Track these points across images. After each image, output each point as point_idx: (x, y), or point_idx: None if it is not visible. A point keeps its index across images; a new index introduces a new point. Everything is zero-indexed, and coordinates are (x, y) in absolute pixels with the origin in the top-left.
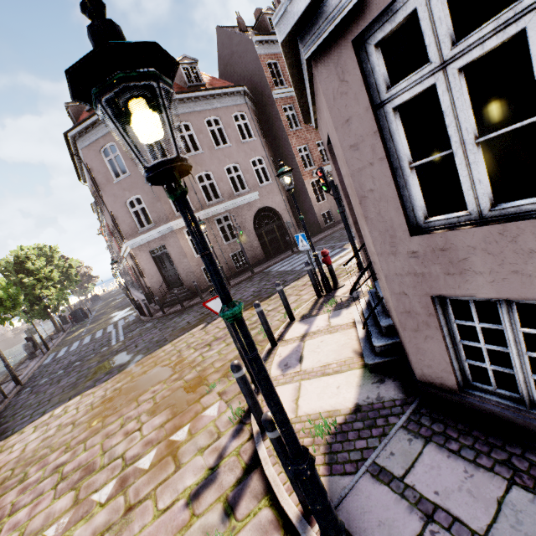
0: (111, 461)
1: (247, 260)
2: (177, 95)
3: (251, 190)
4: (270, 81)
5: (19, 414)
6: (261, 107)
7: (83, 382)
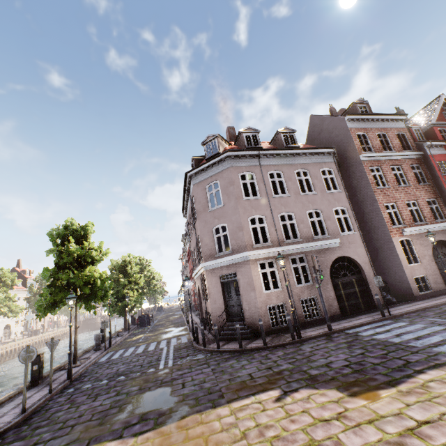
0: None
1: (325, 311)
2: (276, 151)
3: (331, 236)
4: (358, 147)
5: (40, 430)
6: (345, 168)
7: (113, 416)
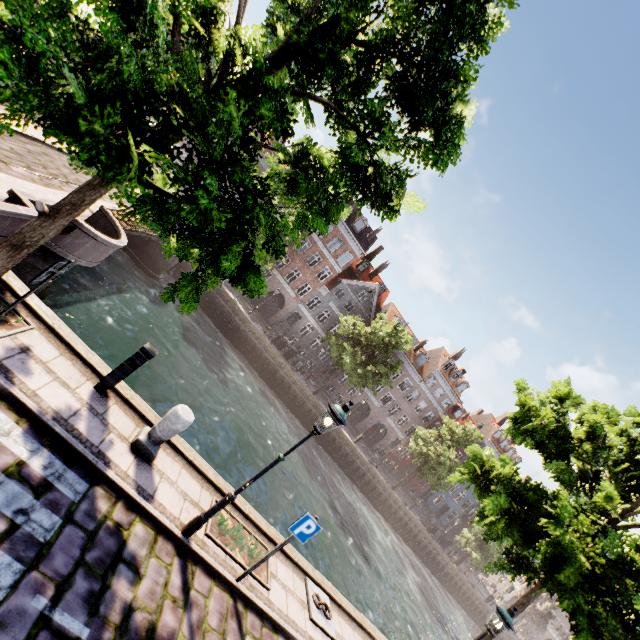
0: None
1: None
2: None
3: None
4: None
5: None
6: None
7: None
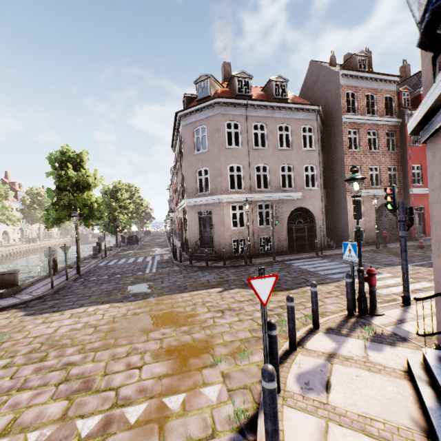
0: (106, 389)
1: (273, 247)
2: (264, 102)
3: (296, 190)
4: (344, 107)
5: (68, 297)
6: (327, 126)
7: (116, 293)
